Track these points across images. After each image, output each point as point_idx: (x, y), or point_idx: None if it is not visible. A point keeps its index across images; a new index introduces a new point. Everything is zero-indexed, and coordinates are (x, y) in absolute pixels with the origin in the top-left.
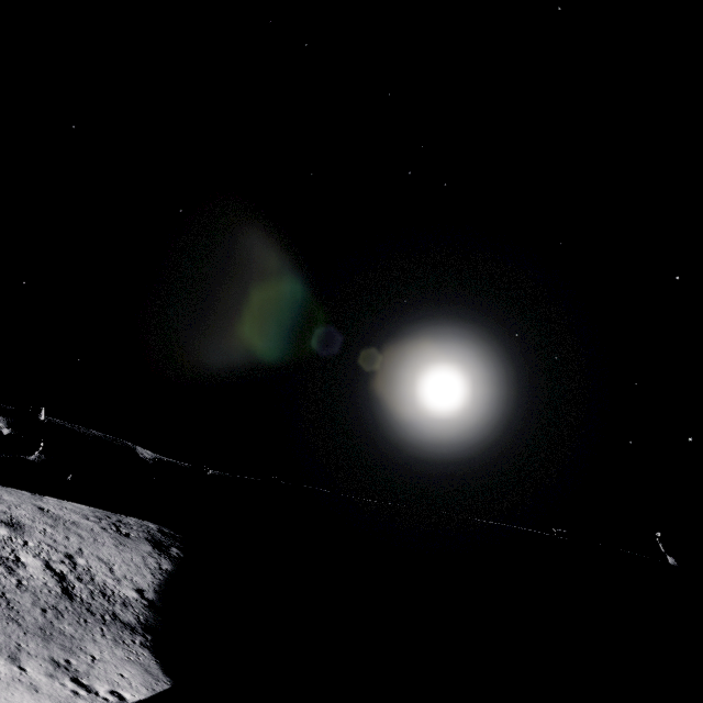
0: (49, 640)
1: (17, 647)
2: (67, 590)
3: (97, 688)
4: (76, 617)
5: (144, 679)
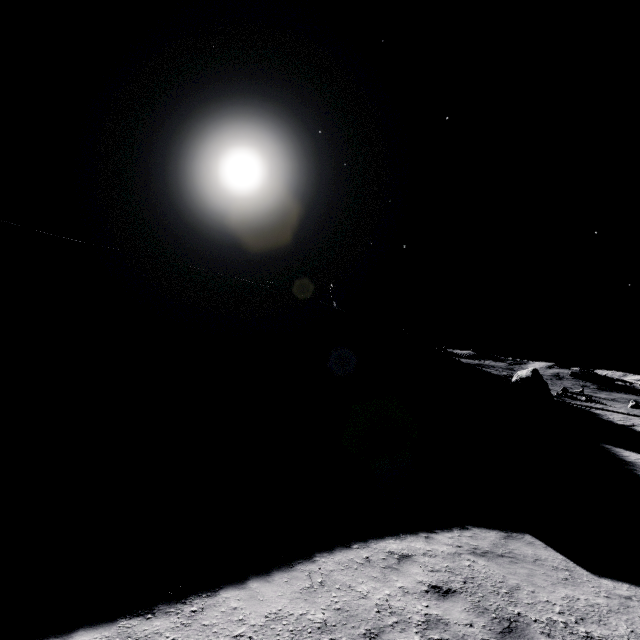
0: None
1: None
2: None
3: None
4: None
5: None
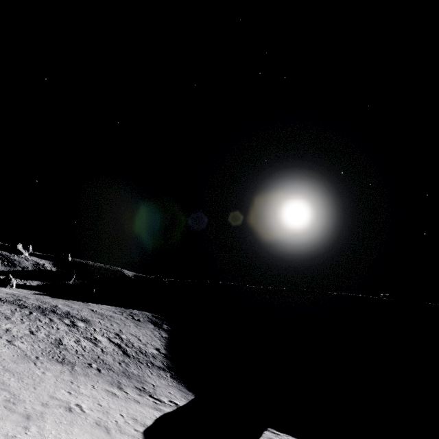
0: (130, 378)
1: (118, 382)
2: (124, 352)
3: (162, 399)
4: (135, 366)
5: (180, 394)
